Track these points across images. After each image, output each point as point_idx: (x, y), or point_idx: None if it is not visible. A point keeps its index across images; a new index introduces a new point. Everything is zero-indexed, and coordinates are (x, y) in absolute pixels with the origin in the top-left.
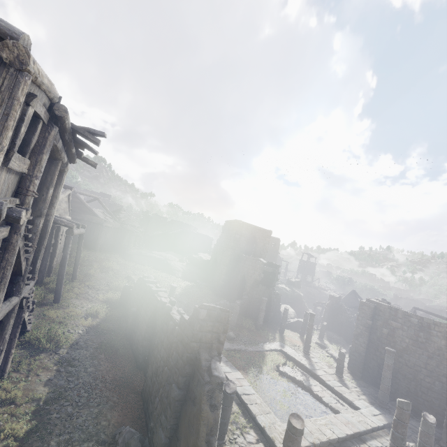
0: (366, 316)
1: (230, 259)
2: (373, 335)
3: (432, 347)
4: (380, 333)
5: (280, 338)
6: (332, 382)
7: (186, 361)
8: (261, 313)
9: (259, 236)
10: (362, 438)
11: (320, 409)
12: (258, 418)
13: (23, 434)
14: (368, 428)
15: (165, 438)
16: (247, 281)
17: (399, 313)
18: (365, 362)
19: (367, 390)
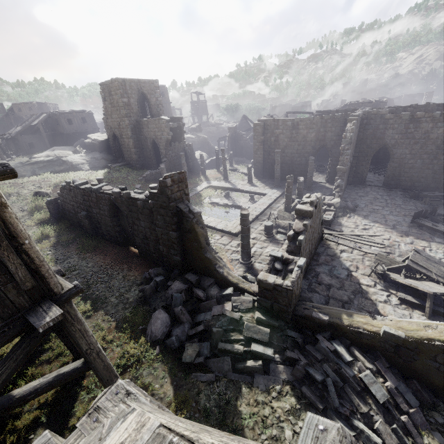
0: (259, 134)
1: (131, 129)
2: (266, 146)
3: (300, 138)
4: (270, 143)
5: (205, 178)
6: (248, 188)
7: (172, 215)
8: (184, 167)
9: (147, 91)
10: (271, 206)
11: (246, 206)
12: (217, 227)
13: (90, 308)
14: (273, 200)
15: (180, 258)
16: (159, 145)
17: (279, 122)
18: (264, 167)
19: (268, 182)
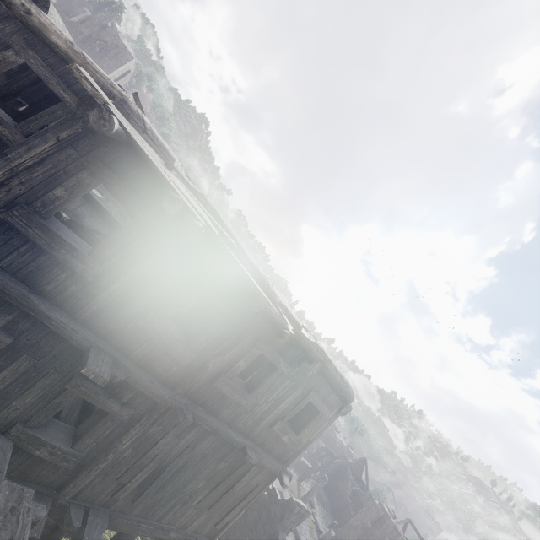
0: (370, 516)
1: None
2: (364, 537)
3: None
4: None
5: None
6: None
7: (267, 532)
8: None
9: None
10: None
11: None
12: None
13: None
14: None
15: None
16: None
17: (399, 538)
18: None
19: None
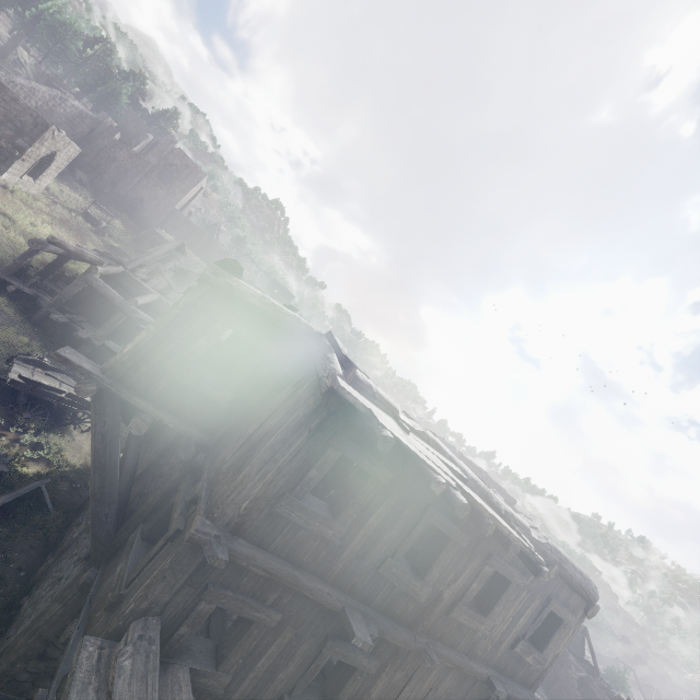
0: None
1: None
2: None
3: None
4: None
5: None
6: None
7: None
8: None
9: None
10: None
11: None
12: None
13: None
14: None
15: None
16: None
17: None
18: None
19: None
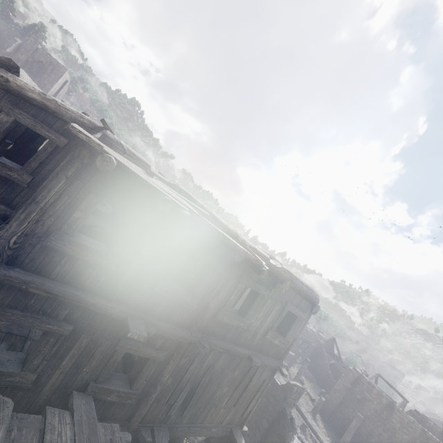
0: (348, 380)
1: None
2: (348, 396)
3: (389, 425)
4: (354, 397)
5: None
6: (311, 420)
7: (277, 411)
8: None
9: None
10: None
11: (302, 439)
12: None
13: None
14: None
15: None
16: None
17: (374, 390)
18: (334, 412)
19: (330, 433)
